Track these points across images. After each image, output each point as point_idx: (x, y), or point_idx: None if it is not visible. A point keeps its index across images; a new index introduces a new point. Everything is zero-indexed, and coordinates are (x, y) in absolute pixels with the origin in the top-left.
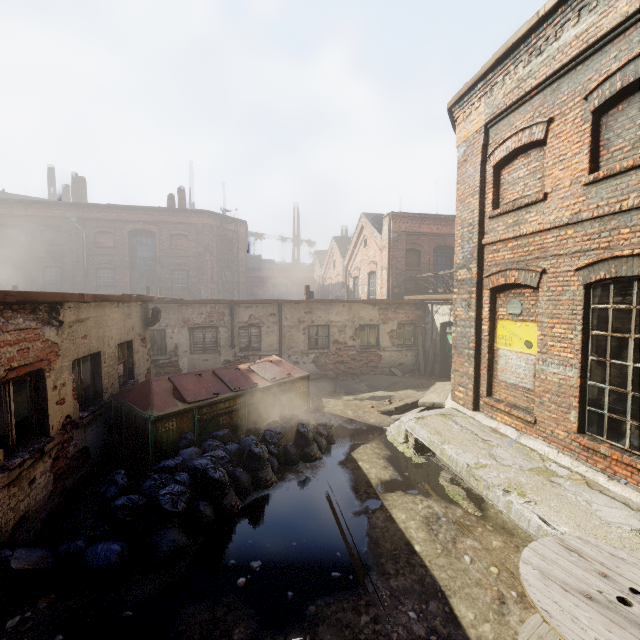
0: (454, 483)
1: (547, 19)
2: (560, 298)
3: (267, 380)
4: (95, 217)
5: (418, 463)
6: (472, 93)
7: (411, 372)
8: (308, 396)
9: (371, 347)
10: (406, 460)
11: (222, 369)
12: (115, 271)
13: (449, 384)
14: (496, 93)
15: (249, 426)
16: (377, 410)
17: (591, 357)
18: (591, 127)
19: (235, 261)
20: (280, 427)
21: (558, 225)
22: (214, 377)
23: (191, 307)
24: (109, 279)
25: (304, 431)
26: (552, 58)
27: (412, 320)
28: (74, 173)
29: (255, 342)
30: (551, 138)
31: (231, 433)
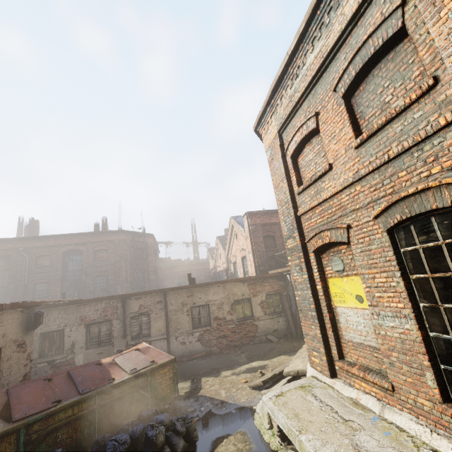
0: None
1: (294, 55)
2: (370, 247)
3: (127, 372)
4: (38, 245)
5: None
6: (265, 115)
7: (285, 336)
8: (175, 382)
9: (247, 318)
10: None
11: (80, 367)
12: (49, 284)
13: None
14: (279, 110)
15: (100, 434)
16: (248, 385)
17: (422, 304)
18: (345, 107)
19: (145, 263)
20: (130, 431)
21: (347, 185)
22: (67, 379)
23: (88, 305)
24: (44, 291)
25: (152, 435)
26: (305, 76)
27: (277, 290)
28: (32, 218)
29: (145, 329)
30: (321, 125)
31: (74, 449)
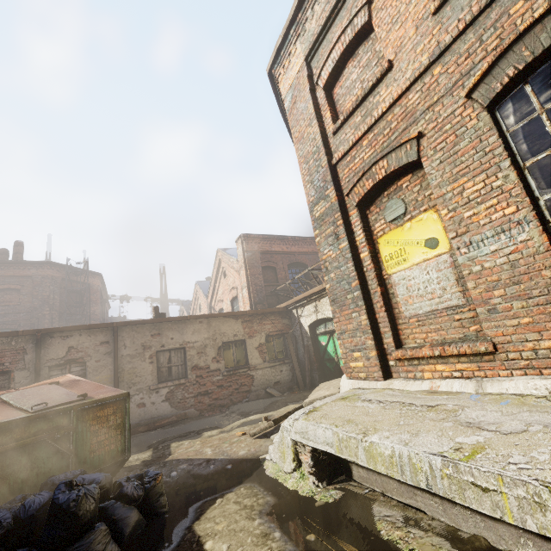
0: (412, 525)
1: None
2: (457, 148)
3: (25, 410)
4: None
5: (328, 503)
6: (287, 43)
7: (290, 390)
8: (126, 433)
9: (240, 367)
10: (304, 504)
11: None
12: None
13: (335, 380)
14: (309, 26)
15: None
16: (249, 434)
17: (544, 196)
18: None
19: (85, 314)
20: (17, 508)
21: (419, 73)
22: None
23: None
24: None
25: (67, 499)
26: None
27: (280, 330)
28: None
29: None
30: (376, 15)
31: None
